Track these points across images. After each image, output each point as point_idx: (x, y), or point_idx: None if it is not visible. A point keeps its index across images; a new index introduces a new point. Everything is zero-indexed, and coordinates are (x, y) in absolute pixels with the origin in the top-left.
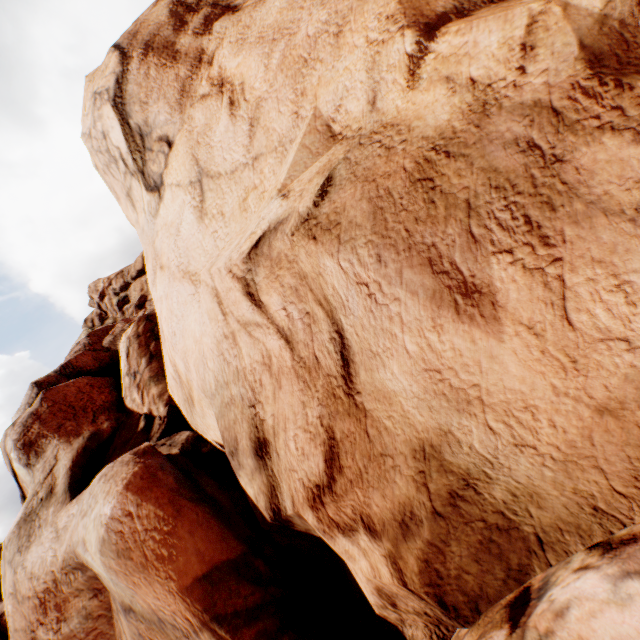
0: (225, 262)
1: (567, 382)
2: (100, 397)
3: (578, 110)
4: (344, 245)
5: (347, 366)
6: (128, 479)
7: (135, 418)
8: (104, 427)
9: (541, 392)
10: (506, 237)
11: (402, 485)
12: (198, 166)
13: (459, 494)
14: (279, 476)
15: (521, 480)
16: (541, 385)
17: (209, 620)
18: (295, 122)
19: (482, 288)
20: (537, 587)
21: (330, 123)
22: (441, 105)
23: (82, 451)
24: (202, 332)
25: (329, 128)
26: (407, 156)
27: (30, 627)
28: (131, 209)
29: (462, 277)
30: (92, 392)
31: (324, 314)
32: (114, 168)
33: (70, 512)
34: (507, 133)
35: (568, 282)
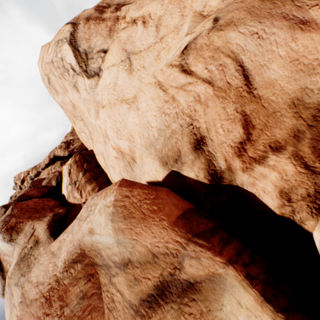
0: (164, 65)
1: None
2: (50, 203)
3: None
4: (239, 26)
5: (247, 79)
6: (119, 183)
7: (77, 206)
8: (60, 211)
9: None
10: (313, 2)
11: (288, 121)
12: (126, 52)
13: (317, 115)
14: (214, 151)
15: None
16: None
17: (191, 237)
18: (182, 18)
19: (309, 21)
20: None
21: (201, 13)
22: None
23: (52, 220)
24: (146, 111)
25: (201, 15)
26: None
27: None
28: (75, 93)
29: (299, 19)
30: (44, 202)
31: (231, 60)
32: (66, 75)
33: (60, 239)
34: None
35: None
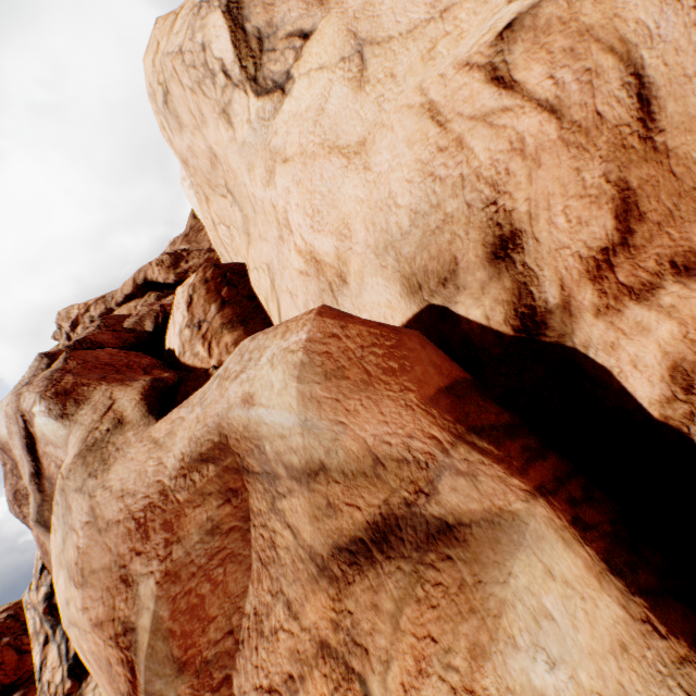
0: (450, 66)
1: None
2: (143, 360)
3: None
4: None
5: (646, 106)
6: (317, 310)
7: (200, 372)
8: (165, 375)
9: None
10: None
11: None
12: (356, 39)
13: None
14: (537, 265)
15: None
16: None
17: (464, 432)
18: None
19: None
20: None
21: None
22: None
23: (150, 388)
24: (390, 169)
25: None
26: None
27: (118, 563)
28: (224, 128)
29: None
30: (130, 357)
31: (614, 61)
32: (208, 84)
33: (174, 418)
34: None
35: None
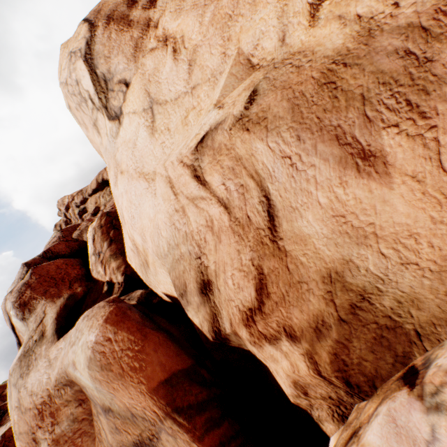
0: (176, 156)
1: (442, 213)
2: (73, 271)
3: (441, 26)
4: (271, 132)
5: (272, 220)
6: (106, 316)
7: (100, 285)
8: (78, 291)
9: (422, 223)
10: (393, 116)
11: (315, 302)
12: (149, 97)
13: (357, 305)
14: (220, 306)
15: (405, 290)
16: (422, 217)
17: (171, 411)
18: (223, 59)
19: (376, 153)
20: (421, 363)
21: (250, 58)
22: (336, 35)
23: (63, 307)
24: (157, 211)
25: (249, 61)
26: (313, 70)
27: (31, 430)
28: (97, 135)
29: (361, 146)
30: (67, 268)
31: (255, 184)
32: (84, 106)
33: (59, 347)
34: (389, 46)
35: (442, 142)
